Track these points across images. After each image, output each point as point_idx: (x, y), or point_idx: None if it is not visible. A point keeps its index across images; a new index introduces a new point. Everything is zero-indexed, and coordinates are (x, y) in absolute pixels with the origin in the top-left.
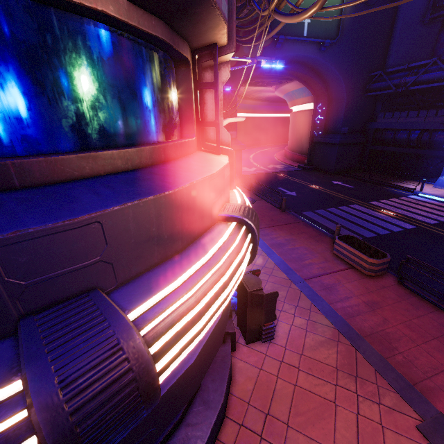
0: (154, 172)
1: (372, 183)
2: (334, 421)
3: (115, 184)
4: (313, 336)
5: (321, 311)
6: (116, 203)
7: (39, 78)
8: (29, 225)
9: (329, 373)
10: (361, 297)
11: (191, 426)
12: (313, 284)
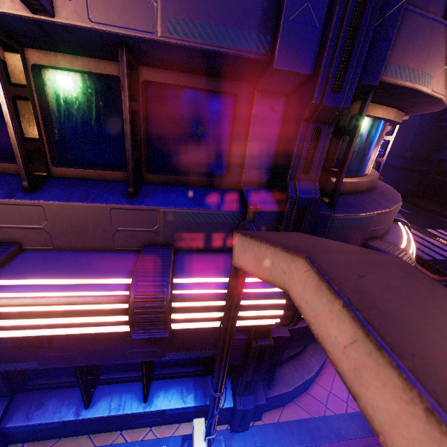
0: (382, 190)
1: (428, 211)
2: None
3: (380, 195)
4: None
5: None
6: (392, 205)
7: (370, 148)
8: (382, 209)
9: None
10: None
11: (317, 343)
12: None
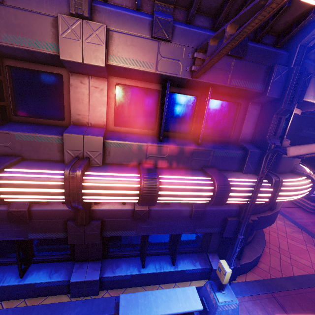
0: None
1: None
2: (309, 255)
3: None
4: (289, 228)
5: (289, 221)
6: None
7: None
8: None
9: (301, 242)
10: (308, 219)
11: (258, 238)
12: (281, 210)
